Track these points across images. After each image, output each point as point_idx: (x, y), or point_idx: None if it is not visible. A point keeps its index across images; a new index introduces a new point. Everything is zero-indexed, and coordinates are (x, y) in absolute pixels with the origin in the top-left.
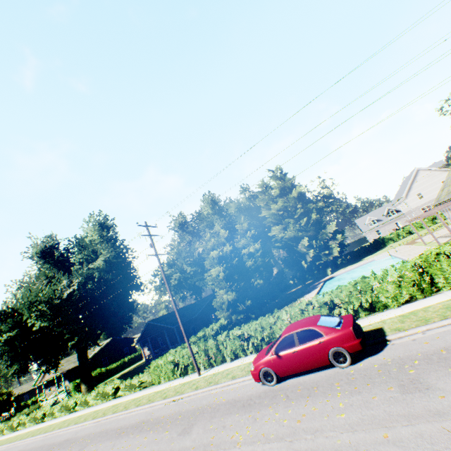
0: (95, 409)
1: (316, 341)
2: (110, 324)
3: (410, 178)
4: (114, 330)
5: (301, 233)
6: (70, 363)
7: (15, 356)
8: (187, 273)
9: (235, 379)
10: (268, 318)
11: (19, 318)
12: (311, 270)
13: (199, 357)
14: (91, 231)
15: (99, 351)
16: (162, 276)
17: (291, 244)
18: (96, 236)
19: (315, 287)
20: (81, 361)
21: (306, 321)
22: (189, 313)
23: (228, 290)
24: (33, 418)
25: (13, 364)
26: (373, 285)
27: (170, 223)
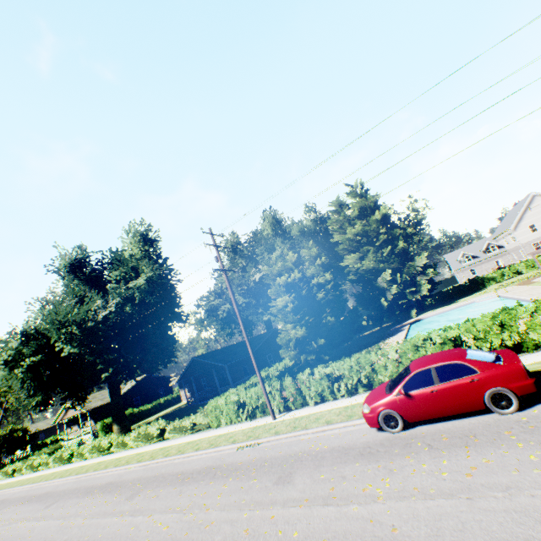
0: (137, 451)
1: (467, 379)
2: (151, 356)
3: (523, 205)
4: (155, 364)
5: (382, 265)
6: (96, 401)
7: (39, 385)
8: (238, 305)
9: (332, 424)
10: (368, 355)
11: (43, 342)
12: (392, 310)
13: (272, 398)
14: (131, 243)
15: (130, 390)
16: (207, 307)
17: (368, 278)
18: (137, 250)
19: (399, 330)
20: (113, 397)
21: (447, 355)
22: (242, 351)
23: (297, 325)
24: (58, 458)
25: (35, 395)
26: (521, 318)
27: (219, 243)
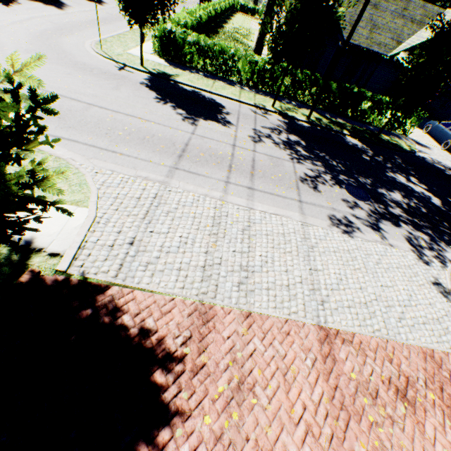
0: None
1: None
2: None
3: None
4: None
5: None
6: None
7: None
8: None
9: None
10: None
11: None
12: None
13: None
14: None
15: None
16: None
17: None
18: None
19: None
20: None
21: None
22: None
23: None
24: None
25: None
26: None
27: None
